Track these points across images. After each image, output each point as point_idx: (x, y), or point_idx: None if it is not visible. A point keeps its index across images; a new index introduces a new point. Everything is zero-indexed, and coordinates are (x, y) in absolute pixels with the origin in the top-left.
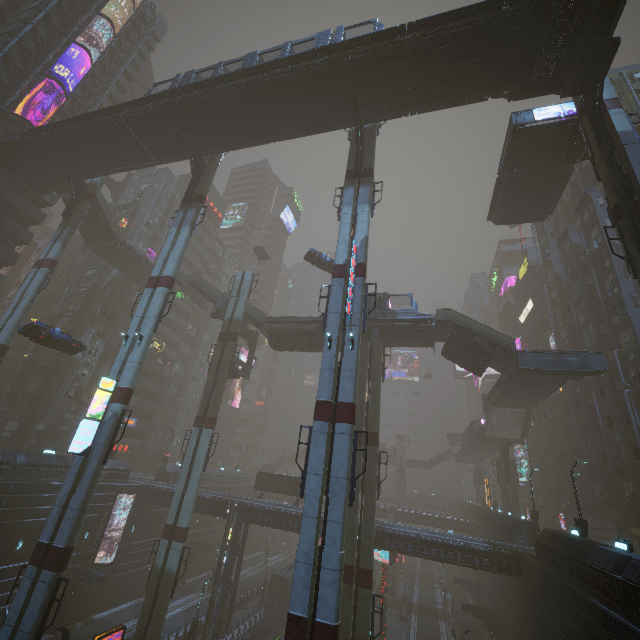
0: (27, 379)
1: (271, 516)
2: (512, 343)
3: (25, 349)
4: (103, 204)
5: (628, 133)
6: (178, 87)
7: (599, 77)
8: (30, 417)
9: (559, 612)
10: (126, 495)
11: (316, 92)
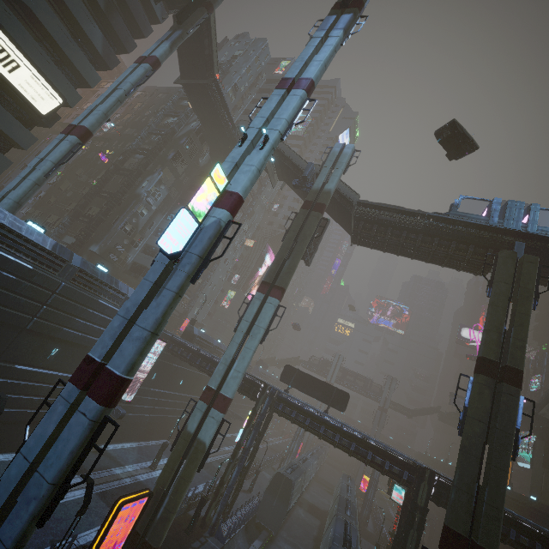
0: (91, 202)
1: (306, 416)
2: None
3: (95, 176)
4: (212, 31)
5: None
6: None
7: None
8: (87, 236)
9: None
10: (157, 341)
11: None
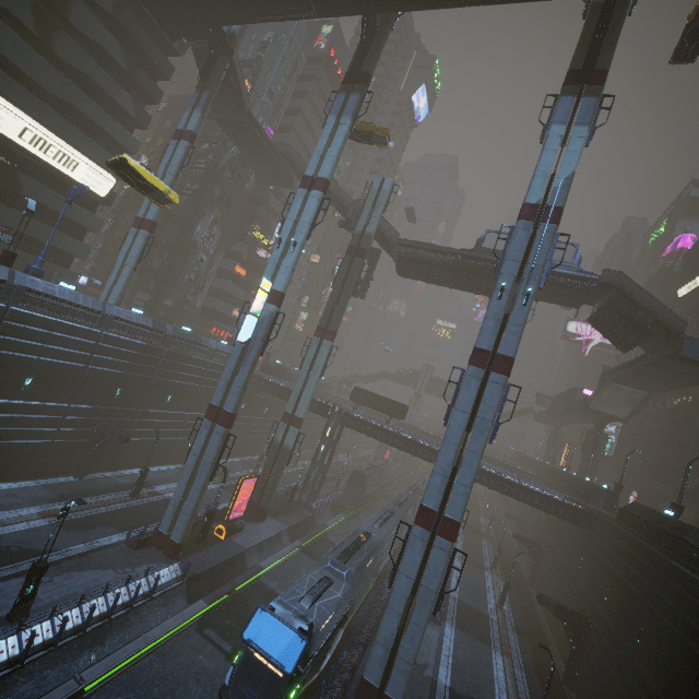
0: (151, 254)
1: (367, 426)
2: (682, 327)
3: None
4: (236, 62)
5: None
6: None
7: None
8: (159, 292)
9: (626, 563)
10: None
11: None
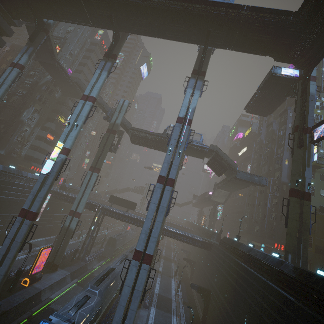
0: None
1: (116, 214)
2: (236, 166)
3: None
4: (51, 36)
5: (313, 95)
6: None
7: (313, 65)
8: None
9: (222, 263)
10: None
11: (191, 22)
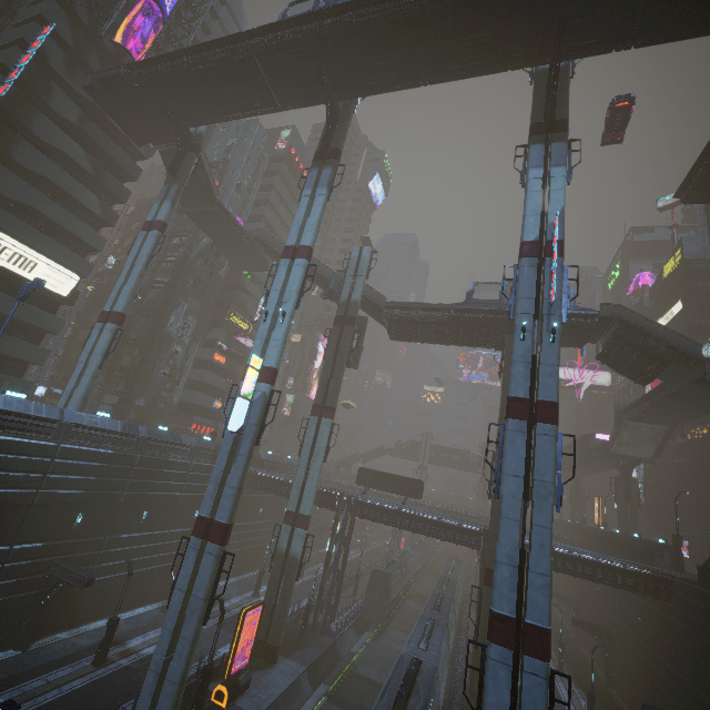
0: (120, 352)
1: (383, 513)
2: (698, 349)
3: None
4: (204, 159)
5: None
6: (329, 6)
7: None
8: (129, 392)
9: None
10: None
11: (510, 14)
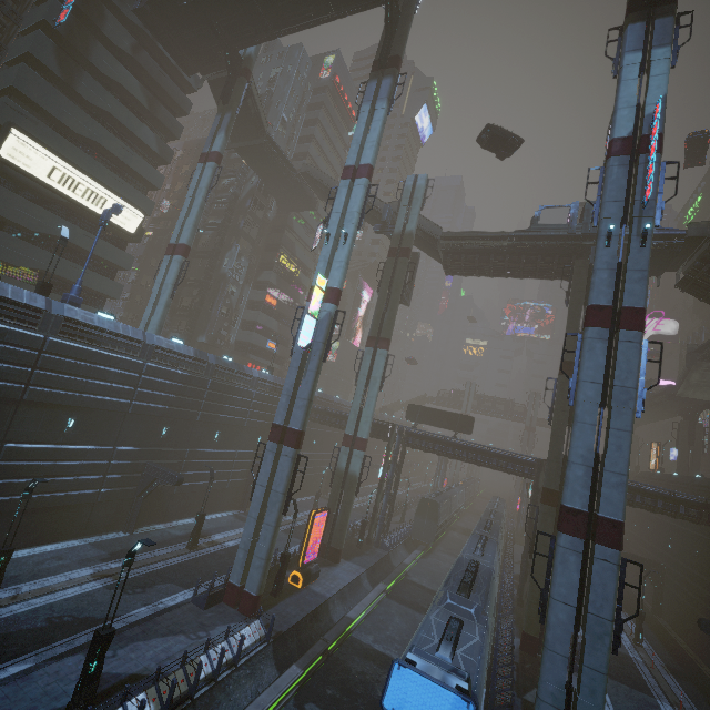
0: (180, 294)
1: (434, 443)
2: None
3: None
4: (252, 87)
5: None
6: None
7: None
8: (192, 329)
9: None
10: None
11: None
